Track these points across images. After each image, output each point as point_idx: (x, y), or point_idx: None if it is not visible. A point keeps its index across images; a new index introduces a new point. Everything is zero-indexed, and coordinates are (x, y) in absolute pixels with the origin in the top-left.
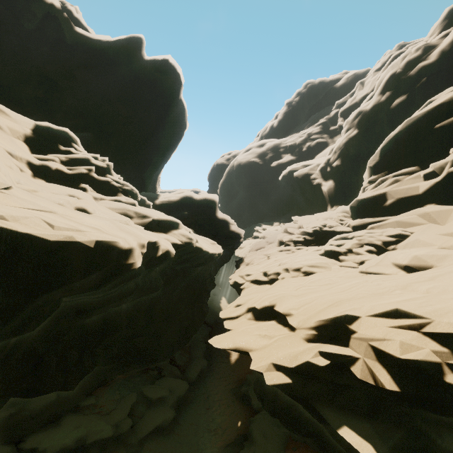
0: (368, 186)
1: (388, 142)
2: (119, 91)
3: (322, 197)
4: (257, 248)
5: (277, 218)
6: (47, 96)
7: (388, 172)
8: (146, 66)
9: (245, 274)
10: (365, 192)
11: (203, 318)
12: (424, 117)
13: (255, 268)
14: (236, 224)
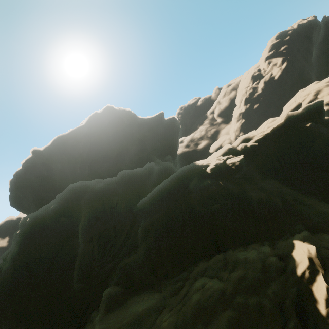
0: None
1: None
2: (161, 135)
3: None
4: None
5: None
6: (142, 147)
7: None
8: (167, 122)
9: None
10: None
11: None
12: (291, 110)
13: None
14: None
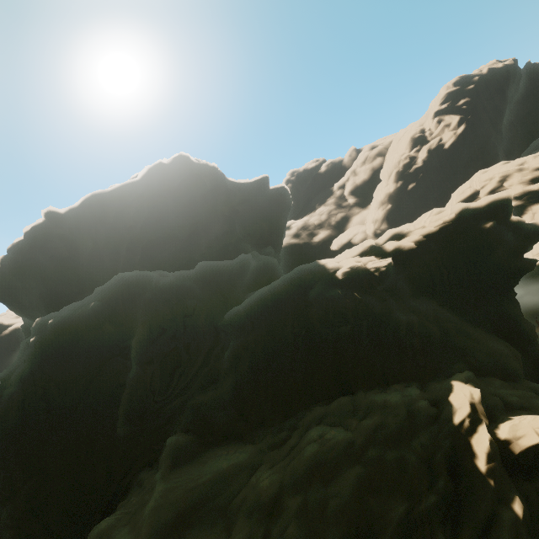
0: None
1: None
2: (261, 214)
3: None
4: None
5: None
6: (230, 229)
7: None
8: (272, 193)
9: None
10: None
11: None
12: (463, 200)
13: None
14: None
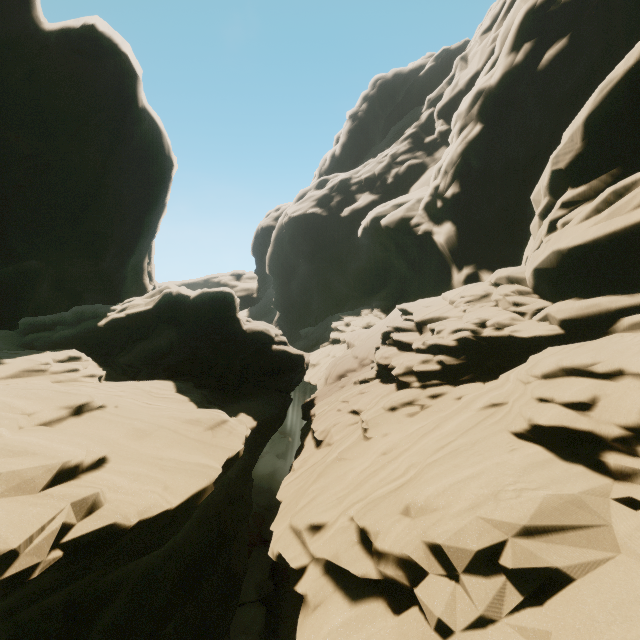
0: (566, 214)
1: (608, 97)
2: (1, 103)
3: (437, 254)
4: (340, 373)
5: (366, 300)
6: None
7: (623, 169)
8: (51, 43)
9: (308, 523)
10: (564, 229)
11: (234, 594)
12: None
13: (333, 490)
14: (285, 339)
